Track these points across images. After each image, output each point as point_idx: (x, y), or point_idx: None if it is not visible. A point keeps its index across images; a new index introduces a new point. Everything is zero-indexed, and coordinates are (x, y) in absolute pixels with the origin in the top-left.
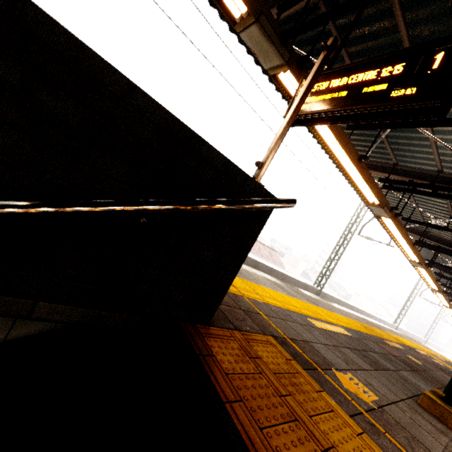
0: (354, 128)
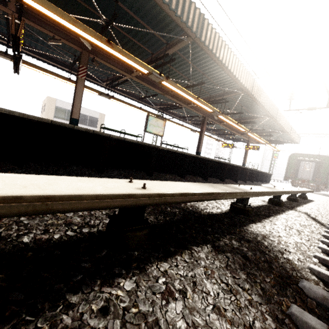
0: (69, 69)
